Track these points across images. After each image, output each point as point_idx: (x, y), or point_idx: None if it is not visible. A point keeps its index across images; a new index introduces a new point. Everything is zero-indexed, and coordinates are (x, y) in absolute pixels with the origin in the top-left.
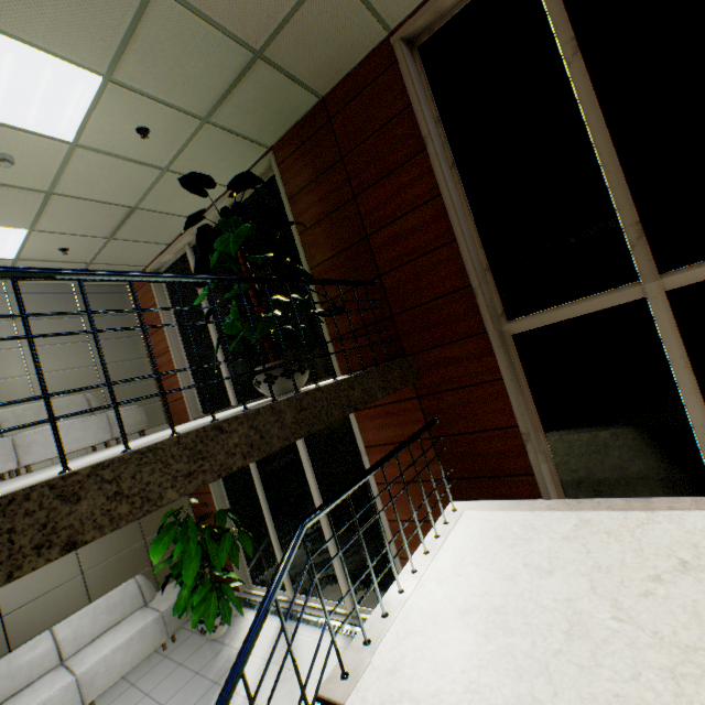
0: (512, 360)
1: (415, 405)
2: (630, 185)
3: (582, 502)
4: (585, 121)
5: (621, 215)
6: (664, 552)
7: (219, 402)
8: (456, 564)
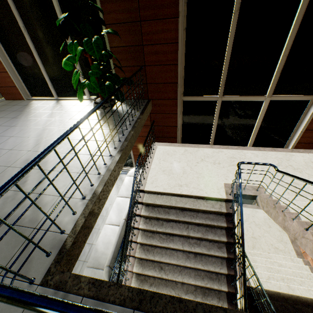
0: (181, 108)
1: (148, 116)
2: (228, 68)
3: (185, 145)
4: (228, 40)
5: (223, 77)
6: (199, 157)
7: (44, 93)
8: (159, 161)
